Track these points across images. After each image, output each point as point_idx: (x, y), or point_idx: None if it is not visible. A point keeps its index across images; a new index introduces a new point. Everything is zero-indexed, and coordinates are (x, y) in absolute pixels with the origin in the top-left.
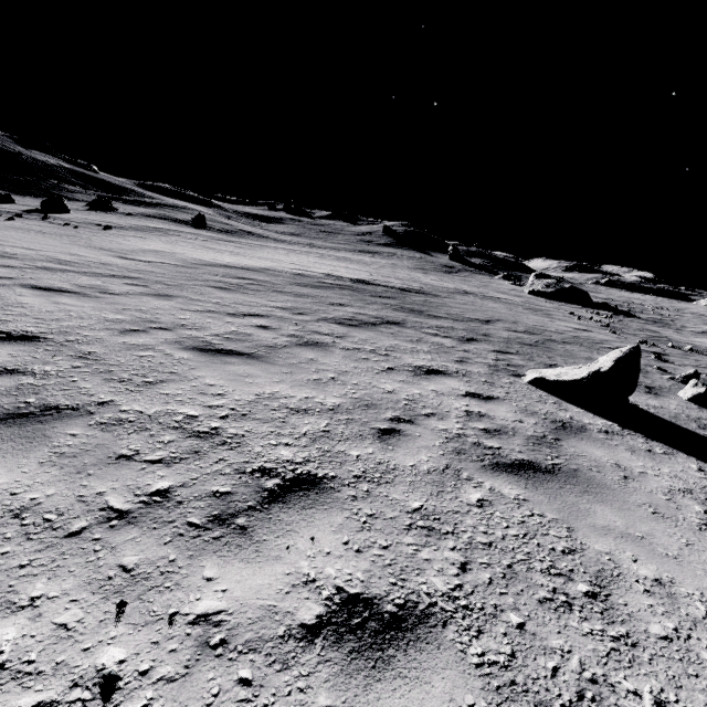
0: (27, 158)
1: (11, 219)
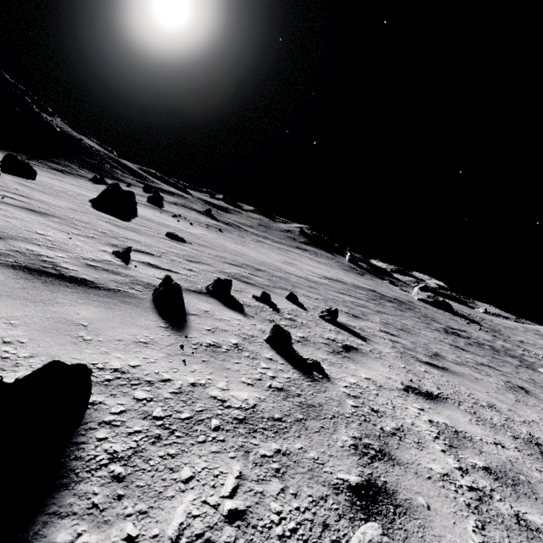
0: (85, 143)
1: (192, 224)
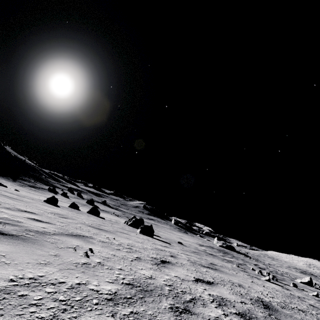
0: (27, 162)
1: None
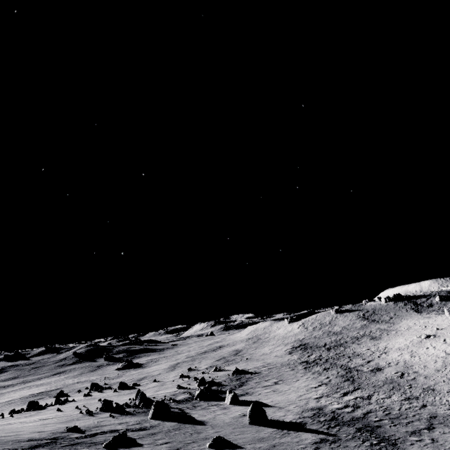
0: None
1: None
